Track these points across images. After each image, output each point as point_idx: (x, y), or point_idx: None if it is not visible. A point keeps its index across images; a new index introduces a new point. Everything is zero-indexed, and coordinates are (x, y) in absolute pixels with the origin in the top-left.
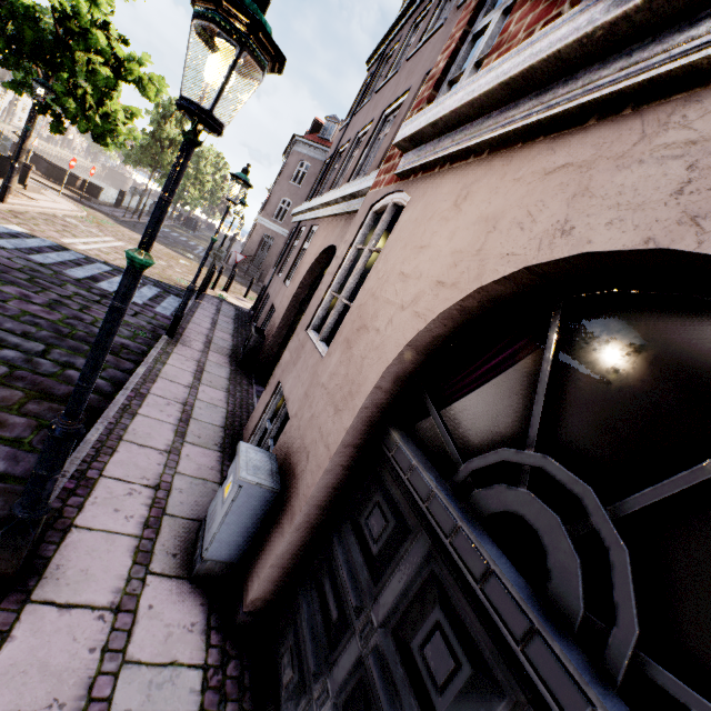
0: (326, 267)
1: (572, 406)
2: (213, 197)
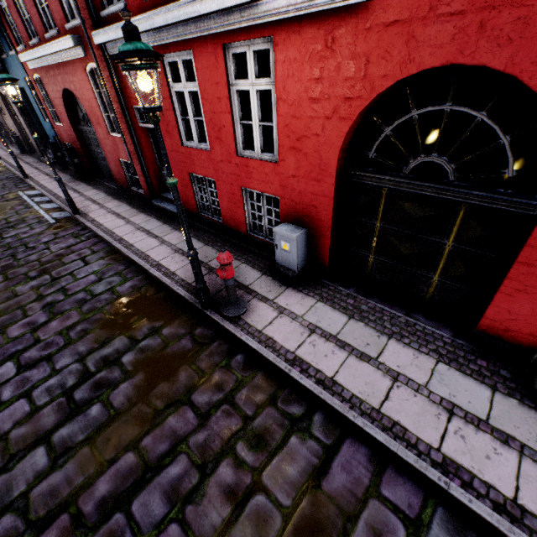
0: None
1: None
2: None
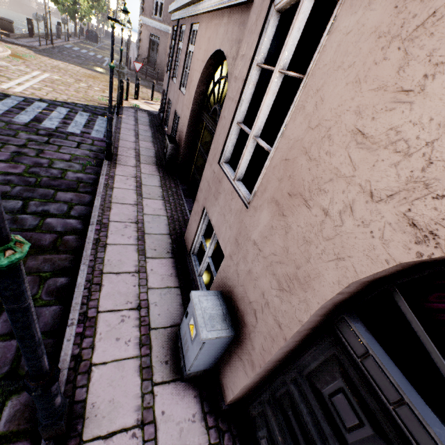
0: (214, 72)
1: None
2: (100, 3)
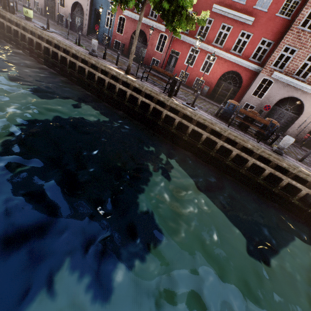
0: None
1: (79, 8)
2: None
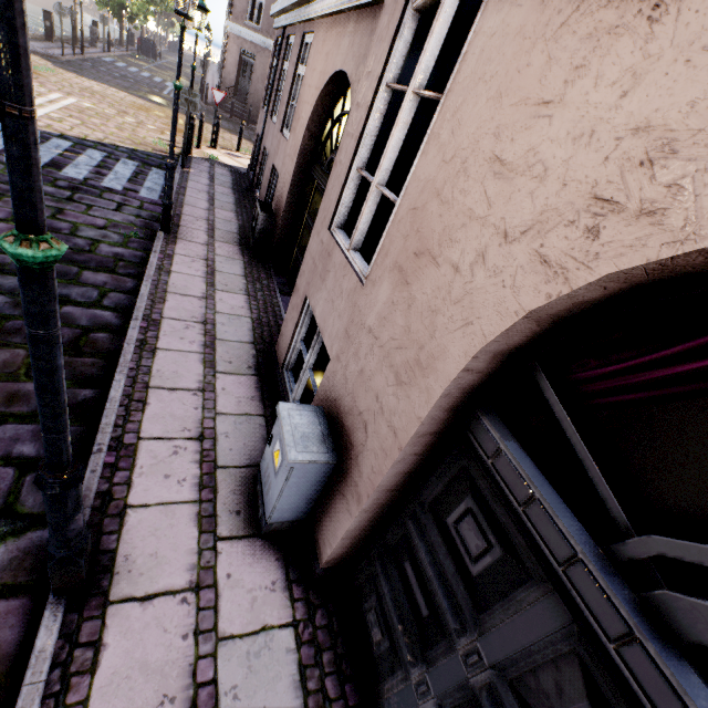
0: (334, 106)
1: None
2: None
